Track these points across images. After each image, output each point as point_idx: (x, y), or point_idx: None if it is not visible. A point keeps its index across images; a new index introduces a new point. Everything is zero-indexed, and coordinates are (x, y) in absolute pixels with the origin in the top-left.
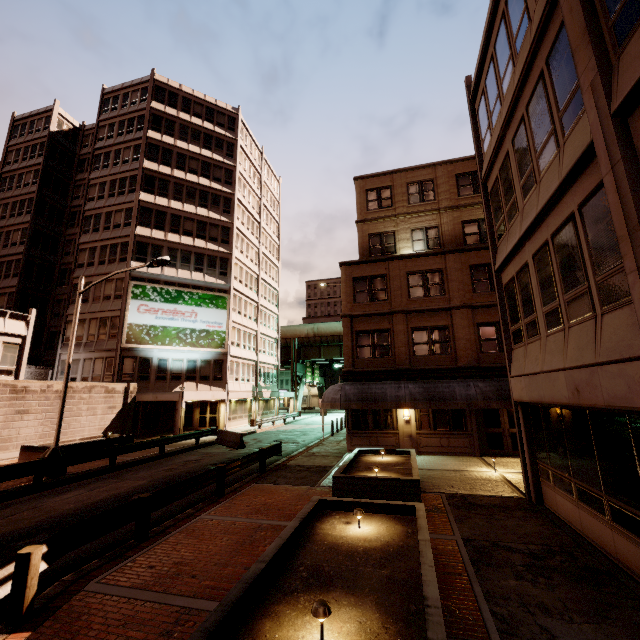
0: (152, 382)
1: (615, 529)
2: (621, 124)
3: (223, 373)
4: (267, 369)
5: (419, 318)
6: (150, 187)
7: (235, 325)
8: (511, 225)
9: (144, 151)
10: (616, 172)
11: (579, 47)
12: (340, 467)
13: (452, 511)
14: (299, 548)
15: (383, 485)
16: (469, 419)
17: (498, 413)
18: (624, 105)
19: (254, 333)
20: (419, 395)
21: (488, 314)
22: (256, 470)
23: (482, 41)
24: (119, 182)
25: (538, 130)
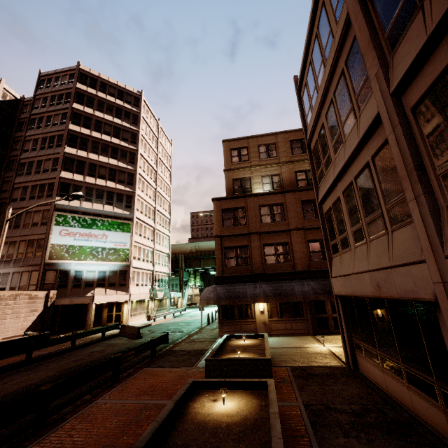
0: (69, 289)
1: (411, 389)
2: (397, 100)
3: (126, 280)
4: (161, 276)
5: (268, 237)
6: (73, 143)
7: (137, 244)
8: (327, 172)
9: (70, 117)
10: (396, 132)
11: (366, 51)
12: (211, 351)
13: (295, 381)
14: (173, 428)
15: (244, 364)
16: (305, 308)
17: (324, 303)
18: (398, 87)
19: (151, 250)
20: (270, 292)
21: (314, 234)
22: (148, 356)
23: (303, 52)
24: (49, 139)
25: (342, 108)
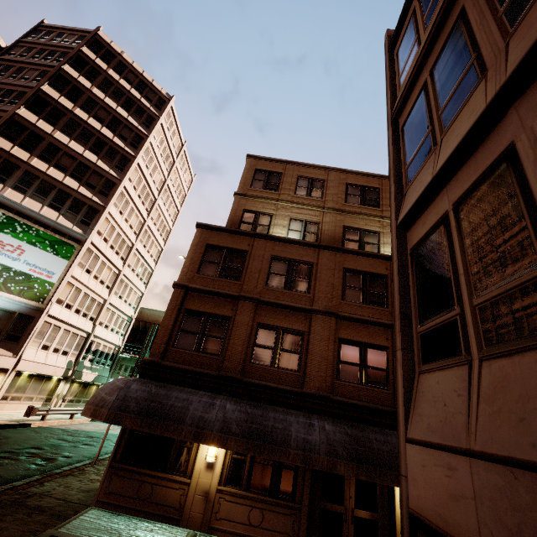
0: None
1: None
2: None
3: (25, 333)
4: (103, 347)
5: (271, 313)
6: (38, 108)
7: (75, 282)
8: (452, 122)
9: (50, 76)
10: None
11: None
12: None
13: None
14: None
15: None
16: (301, 481)
17: (343, 478)
18: None
19: (101, 301)
20: (236, 425)
21: (354, 330)
22: None
23: None
24: (4, 91)
25: None
